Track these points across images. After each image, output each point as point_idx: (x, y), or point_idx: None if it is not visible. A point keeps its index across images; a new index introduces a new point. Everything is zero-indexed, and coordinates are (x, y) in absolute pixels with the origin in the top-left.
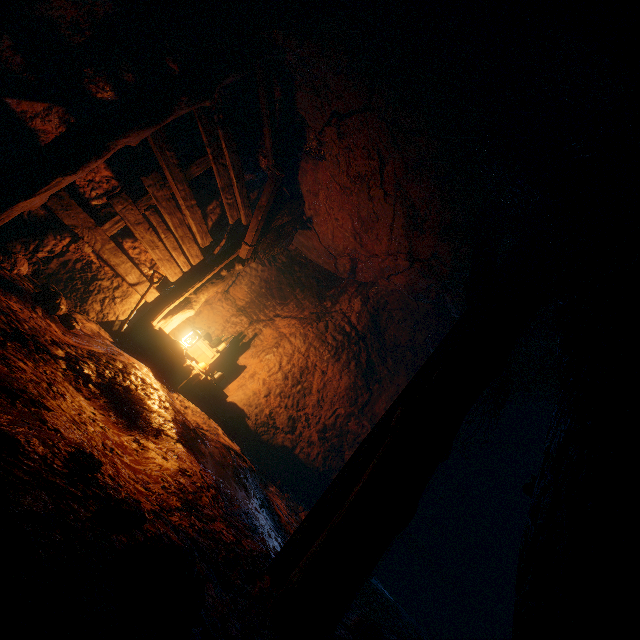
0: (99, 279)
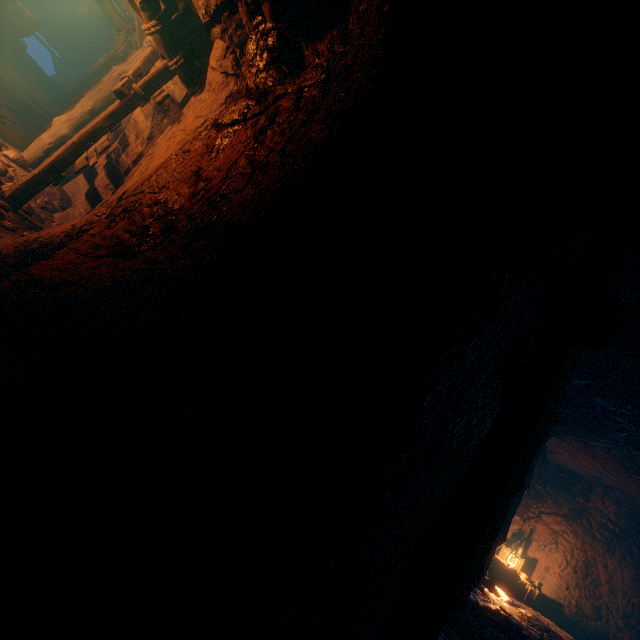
0: None
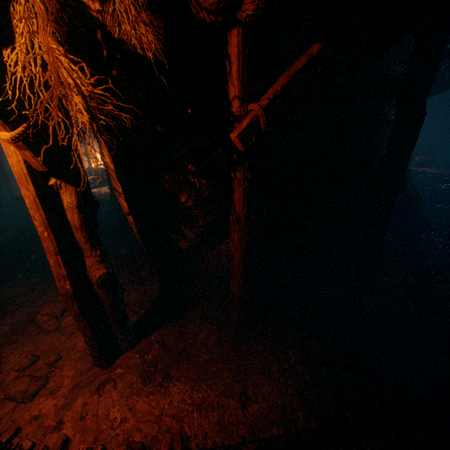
0: None
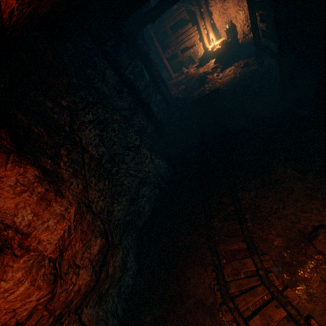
0: (192, 56)
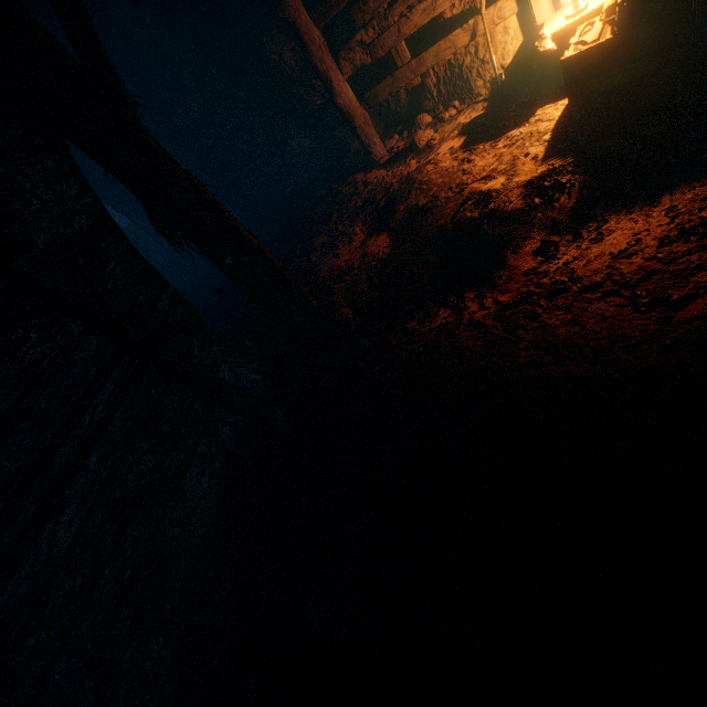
0: (462, 65)
